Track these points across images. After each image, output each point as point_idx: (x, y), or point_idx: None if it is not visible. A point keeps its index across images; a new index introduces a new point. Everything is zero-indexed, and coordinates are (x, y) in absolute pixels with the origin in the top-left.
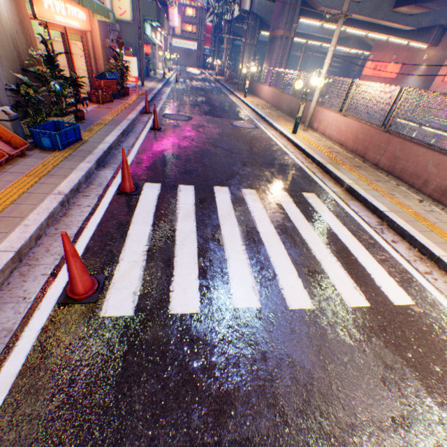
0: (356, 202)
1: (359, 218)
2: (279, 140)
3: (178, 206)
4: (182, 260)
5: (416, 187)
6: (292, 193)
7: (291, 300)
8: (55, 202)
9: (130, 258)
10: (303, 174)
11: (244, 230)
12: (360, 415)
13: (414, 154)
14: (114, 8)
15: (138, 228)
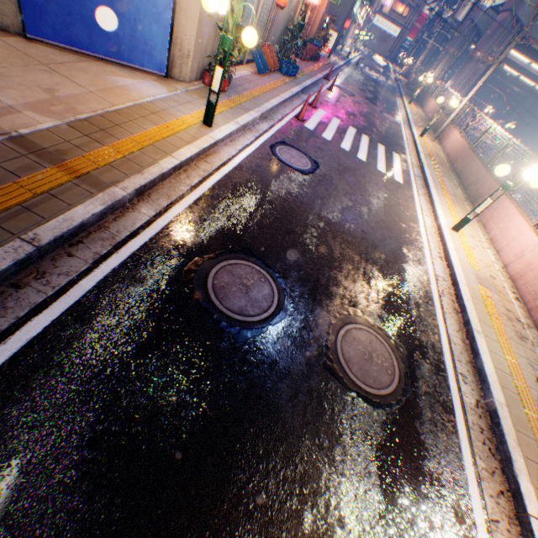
0: (418, 169)
1: (411, 171)
2: (406, 136)
3: (331, 122)
4: (328, 132)
5: (461, 183)
6: (387, 150)
7: (359, 157)
8: (291, 94)
9: (312, 122)
10: (402, 151)
11: (354, 141)
12: (361, 172)
13: (472, 164)
14: None
15: (315, 118)
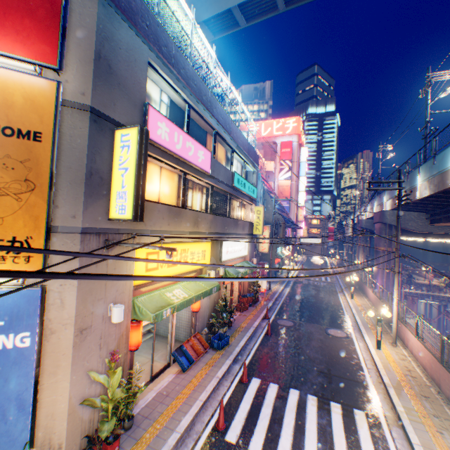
0: (400, 429)
1: (392, 443)
2: (362, 352)
3: (265, 396)
4: (259, 427)
5: None
6: (345, 406)
7: None
8: (216, 381)
9: (238, 418)
10: (365, 392)
11: (297, 422)
12: None
13: None
14: (259, 246)
15: (244, 403)
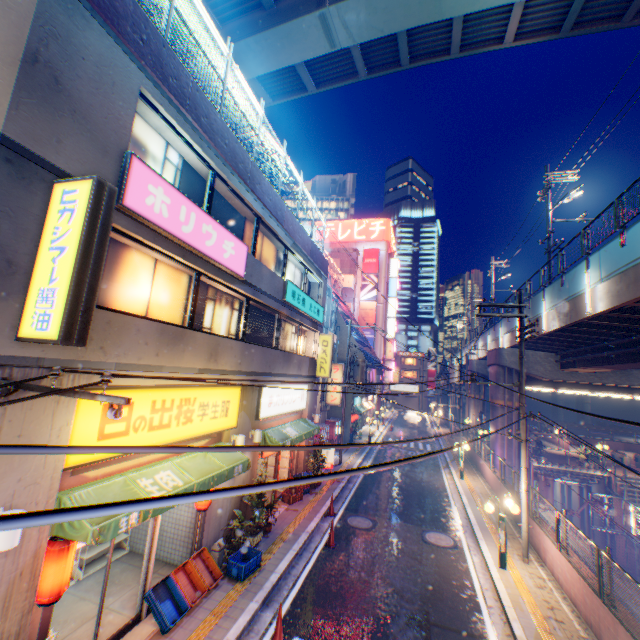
0: None
1: None
2: (478, 574)
3: None
4: None
5: None
6: None
7: None
8: None
9: None
10: None
11: None
12: None
13: None
14: (327, 395)
15: None
